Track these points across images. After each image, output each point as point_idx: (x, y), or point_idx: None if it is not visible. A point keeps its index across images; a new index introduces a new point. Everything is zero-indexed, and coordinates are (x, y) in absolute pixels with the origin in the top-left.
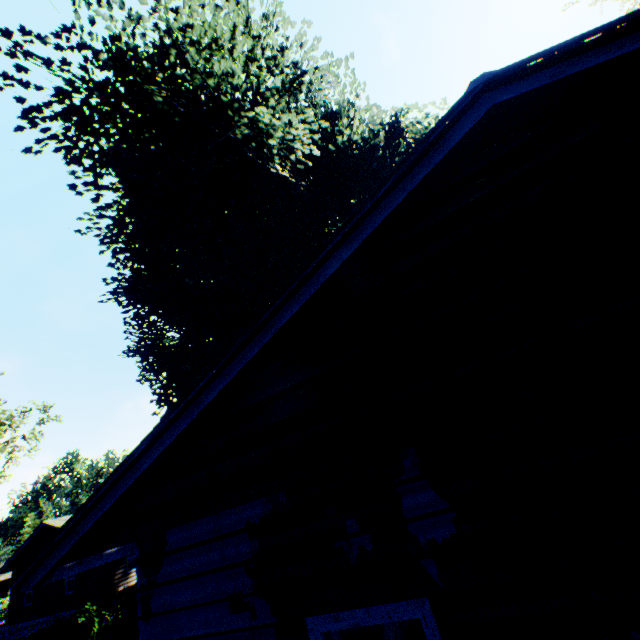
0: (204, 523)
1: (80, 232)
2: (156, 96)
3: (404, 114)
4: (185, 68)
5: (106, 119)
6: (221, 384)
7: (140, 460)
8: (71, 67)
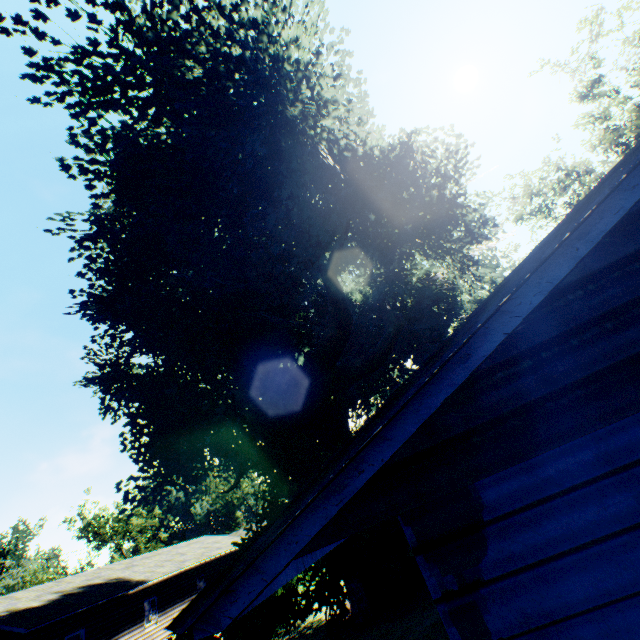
0: (565, 455)
1: (51, 232)
2: (189, 74)
3: (415, 136)
4: (253, 27)
5: (129, 89)
6: (625, 201)
7: (469, 342)
8: (99, 26)
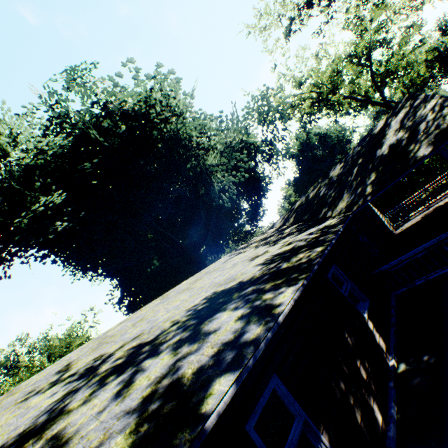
0: None
1: None
2: None
3: (125, 103)
4: None
5: None
6: None
7: None
8: None
